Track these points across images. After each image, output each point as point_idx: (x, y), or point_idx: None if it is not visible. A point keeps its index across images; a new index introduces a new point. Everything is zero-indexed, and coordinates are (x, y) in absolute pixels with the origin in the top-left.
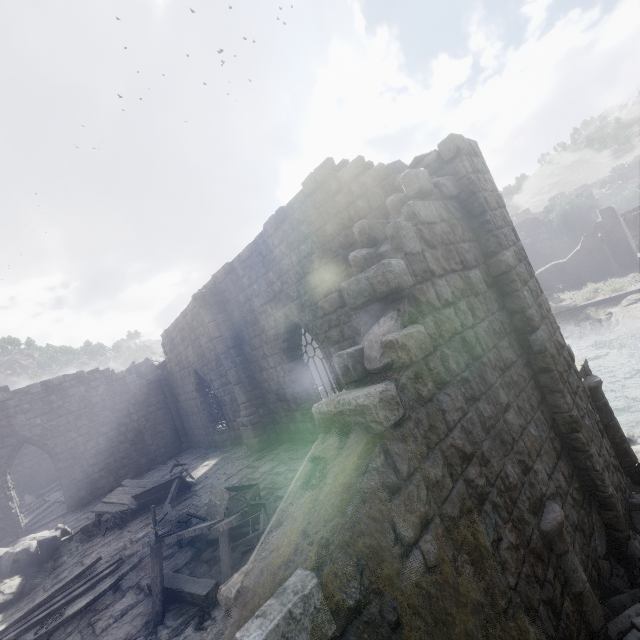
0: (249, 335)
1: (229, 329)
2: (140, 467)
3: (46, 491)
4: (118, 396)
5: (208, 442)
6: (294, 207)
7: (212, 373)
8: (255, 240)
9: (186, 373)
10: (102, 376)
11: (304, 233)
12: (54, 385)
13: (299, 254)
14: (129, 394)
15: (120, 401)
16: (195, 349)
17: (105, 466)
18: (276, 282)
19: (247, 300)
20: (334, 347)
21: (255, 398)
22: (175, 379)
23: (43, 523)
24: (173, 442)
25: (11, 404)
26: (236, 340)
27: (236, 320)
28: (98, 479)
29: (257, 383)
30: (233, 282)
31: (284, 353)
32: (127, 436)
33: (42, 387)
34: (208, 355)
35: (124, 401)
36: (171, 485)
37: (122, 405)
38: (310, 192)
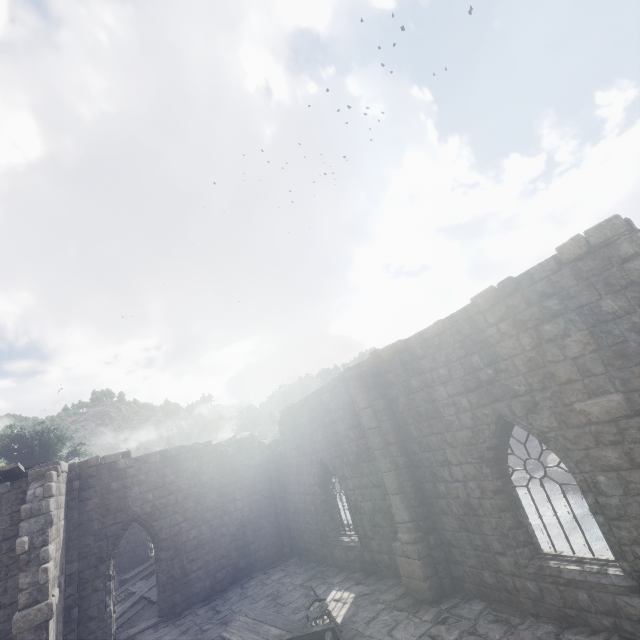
0: (420, 430)
1: (390, 419)
2: (238, 572)
3: (130, 577)
4: (226, 476)
5: (322, 555)
6: (535, 277)
7: (347, 468)
8: (452, 316)
9: (306, 461)
10: (214, 451)
11: (552, 309)
12: (170, 456)
13: (538, 336)
14: (237, 475)
15: (227, 482)
16: (326, 435)
17: (203, 564)
18: (484, 369)
19: (424, 386)
20: (607, 475)
21: (423, 518)
22: (288, 464)
23: (133, 632)
24: (274, 543)
25: (130, 473)
26: (398, 434)
27: (400, 409)
28: (194, 581)
29: (424, 496)
30: (404, 363)
31: (487, 465)
32: (229, 528)
33: (160, 457)
34: (345, 445)
35: (231, 483)
36: (318, 638)
37: (229, 488)
38: (573, 258)
